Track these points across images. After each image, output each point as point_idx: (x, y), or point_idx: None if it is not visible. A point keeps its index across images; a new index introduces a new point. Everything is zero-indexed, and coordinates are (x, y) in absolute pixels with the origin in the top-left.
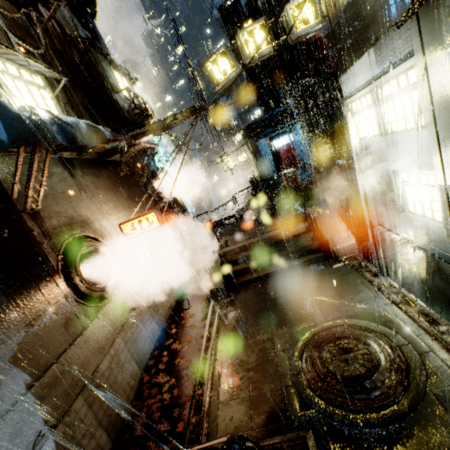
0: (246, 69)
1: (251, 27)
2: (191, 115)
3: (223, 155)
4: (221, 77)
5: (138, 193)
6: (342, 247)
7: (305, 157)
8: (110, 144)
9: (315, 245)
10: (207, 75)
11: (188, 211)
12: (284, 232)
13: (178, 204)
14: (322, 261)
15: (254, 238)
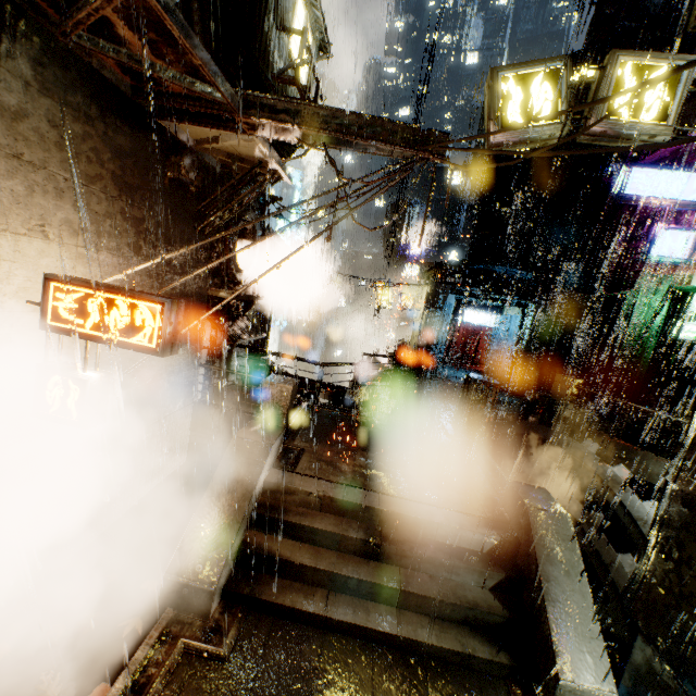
0: (485, 186)
1: (650, 60)
2: (409, 146)
3: (381, 280)
4: (516, 120)
5: (187, 240)
6: (574, 691)
7: (499, 363)
8: (172, 70)
9: (496, 617)
10: (486, 101)
11: (267, 334)
12: (437, 526)
13: (259, 312)
14: (497, 682)
15: (364, 494)
